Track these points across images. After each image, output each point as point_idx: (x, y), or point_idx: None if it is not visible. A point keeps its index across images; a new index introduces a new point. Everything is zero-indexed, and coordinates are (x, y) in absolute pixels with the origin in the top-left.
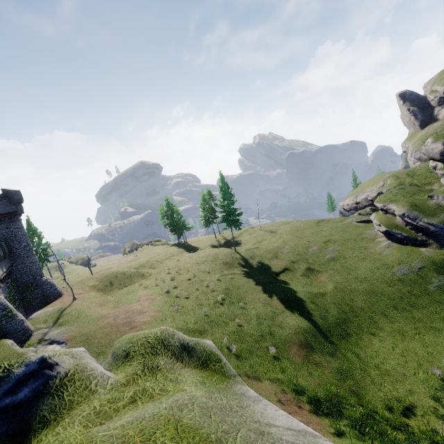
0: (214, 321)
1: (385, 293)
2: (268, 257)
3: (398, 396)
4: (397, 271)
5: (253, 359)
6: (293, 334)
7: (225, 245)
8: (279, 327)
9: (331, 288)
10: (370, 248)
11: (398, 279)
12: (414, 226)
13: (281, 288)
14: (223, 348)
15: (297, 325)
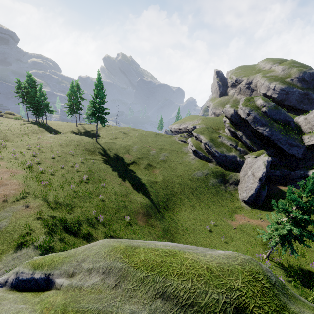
0: (81, 196)
1: (189, 185)
2: (122, 152)
3: (191, 240)
4: (196, 174)
5: (114, 225)
6: (140, 207)
7: (85, 134)
8: (130, 202)
9: (161, 179)
10: (184, 158)
11: (196, 178)
12: (209, 151)
13: (131, 175)
14: (93, 218)
15: (142, 201)
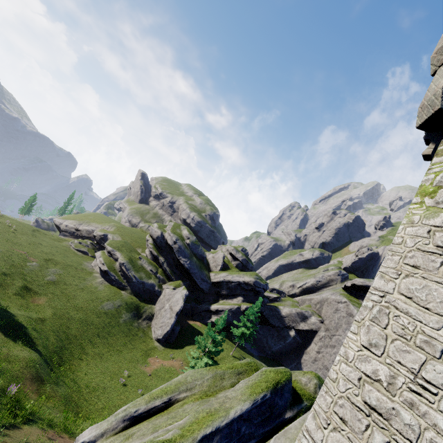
0: None
1: (94, 322)
2: None
3: (102, 404)
4: (105, 305)
5: None
6: (25, 367)
7: None
8: (7, 362)
9: (50, 314)
10: (88, 280)
11: (105, 312)
12: (125, 274)
13: None
14: None
15: (28, 356)
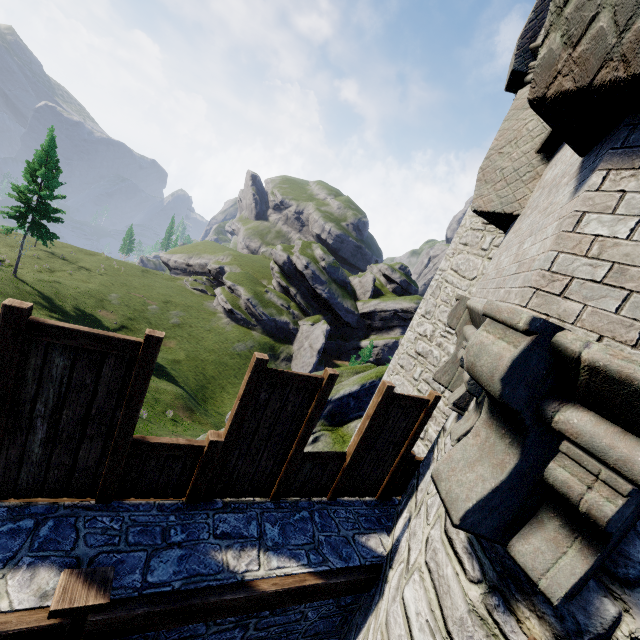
0: None
1: (229, 364)
2: (91, 304)
3: None
4: (237, 347)
5: (161, 423)
6: (175, 399)
7: None
8: (158, 393)
9: (184, 357)
10: (214, 322)
11: (238, 354)
12: (252, 312)
13: None
14: None
15: (174, 390)
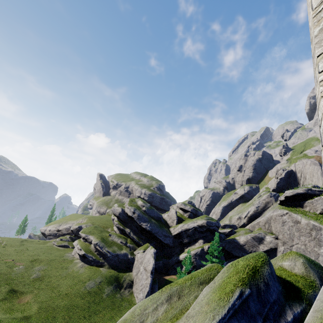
0: None
1: (79, 305)
2: None
3: None
4: (88, 285)
5: None
6: None
7: None
8: None
9: (36, 310)
10: (70, 268)
11: (88, 292)
12: (100, 252)
13: None
14: None
15: None
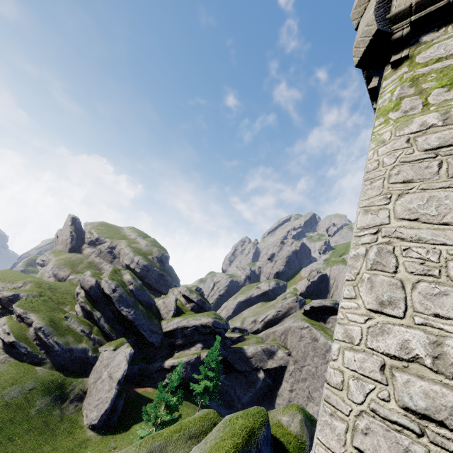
0: None
1: None
2: None
3: None
4: (7, 394)
5: None
6: None
7: None
8: None
9: None
10: None
11: (5, 404)
12: (42, 342)
13: None
14: None
15: None
